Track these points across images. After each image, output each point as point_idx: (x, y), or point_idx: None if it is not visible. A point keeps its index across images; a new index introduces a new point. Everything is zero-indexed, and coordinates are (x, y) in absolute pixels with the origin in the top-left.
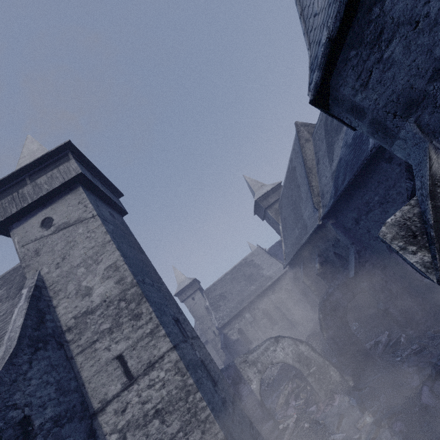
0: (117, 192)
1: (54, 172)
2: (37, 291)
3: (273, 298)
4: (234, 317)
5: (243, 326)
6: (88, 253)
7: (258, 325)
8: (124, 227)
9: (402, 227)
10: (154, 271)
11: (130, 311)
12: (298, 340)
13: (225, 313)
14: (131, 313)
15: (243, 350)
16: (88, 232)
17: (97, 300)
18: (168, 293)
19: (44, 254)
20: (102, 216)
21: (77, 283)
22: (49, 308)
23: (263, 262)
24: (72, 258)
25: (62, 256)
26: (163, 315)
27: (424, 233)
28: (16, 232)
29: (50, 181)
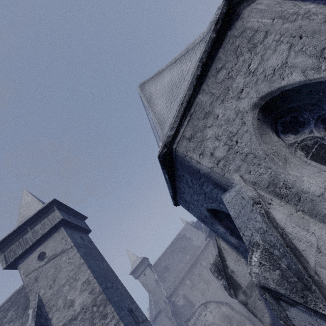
0: (83, 217)
1: (45, 221)
2: (39, 310)
3: (204, 263)
4: (177, 285)
5: (186, 291)
6: (70, 274)
7: (196, 289)
8: (90, 244)
9: (216, 266)
10: (112, 273)
11: (100, 313)
12: (220, 303)
13: (170, 283)
14: (101, 314)
15: (189, 314)
16: (69, 258)
17: (78, 309)
18: (123, 289)
19: (41, 280)
20: (76, 245)
21: (64, 298)
22: (47, 321)
23: (192, 235)
24: (60, 280)
25: (53, 279)
26: (121, 310)
27: (222, 270)
28: (21, 266)
29: (43, 227)
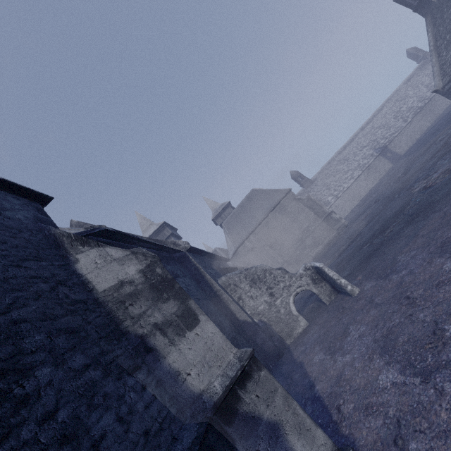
0: None
1: None
2: None
3: None
4: None
5: None
6: None
7: None
8: None
9: None
10: None
11: None
12: None
13: None
14: None
15: None
16: None
17: None
18: None
19: None
20: None
21: None
22: None
23: None
24: None
25: None
26: None
27: None
28: None
29: None
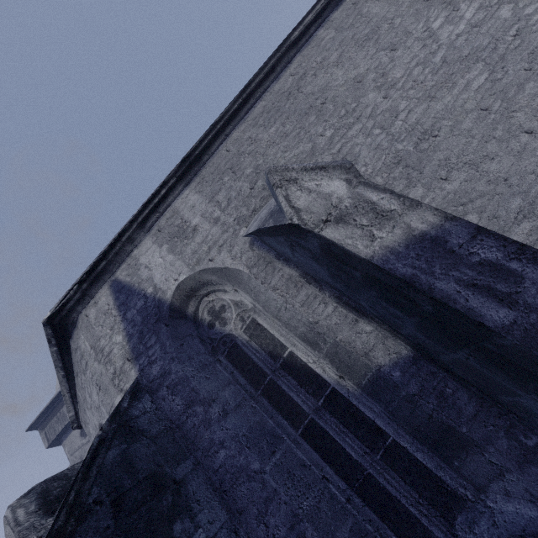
0: None
1: None
2: None
3: None
4: None
5: None
6: None
7: None
8: None
9: None
10: None
11: None
12: None
13: None
14: None
15: None
16: None
17: None
18: None
19: None
20: None
21: None
22: None
23: None
24: None
25: None
26: None
27: None
28: (65, 443)
29: None
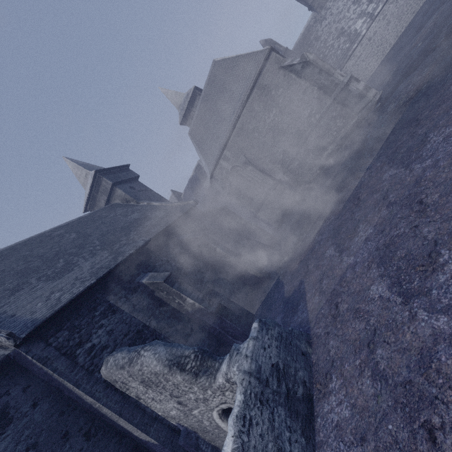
0: None
1: None
2: None
3: None
4: None
5: None
6: None
7: None
8: None
9: None
10: None
11: None
12: None
13: None
14: None
15: None
16: None
17: None
18: None
19: None
20: None
21: None
22: None
23: None
24: None
25: None
26: None
27: None
28: None
29: None
